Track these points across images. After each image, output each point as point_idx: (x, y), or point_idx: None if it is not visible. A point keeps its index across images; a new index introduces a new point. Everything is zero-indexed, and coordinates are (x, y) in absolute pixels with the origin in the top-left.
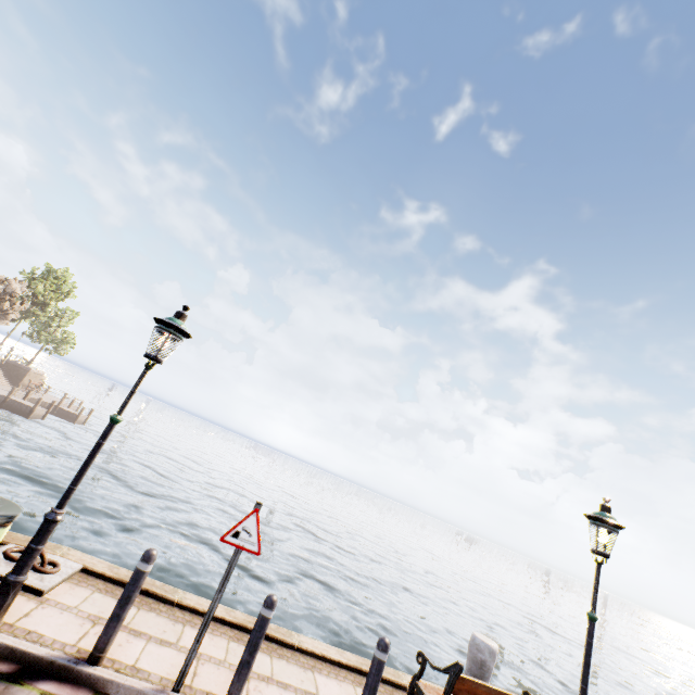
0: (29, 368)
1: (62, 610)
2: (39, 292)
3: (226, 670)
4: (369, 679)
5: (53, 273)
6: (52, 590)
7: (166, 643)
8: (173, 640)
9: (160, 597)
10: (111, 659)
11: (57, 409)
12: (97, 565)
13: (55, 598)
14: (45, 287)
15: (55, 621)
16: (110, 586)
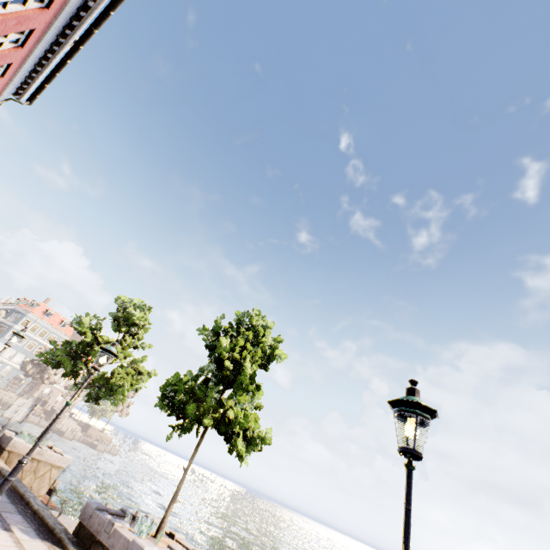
0: (91, 425)
1: None
2: None
3: None
4: None
5: None
6: None
7: None
8: None
9: None
10: None
11: (92, 444)
12: None
13: None
14: None
15: None
16: None
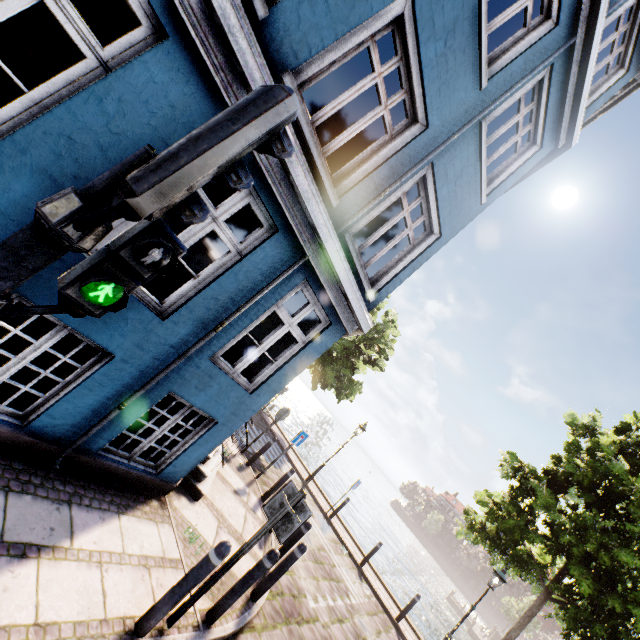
0: None
1: None
2: None
3: None
4: None
5: None
6: None
7: None
8: None
9: None
10: None
11: None
12: None
13: None
14: None
15: None
16: None
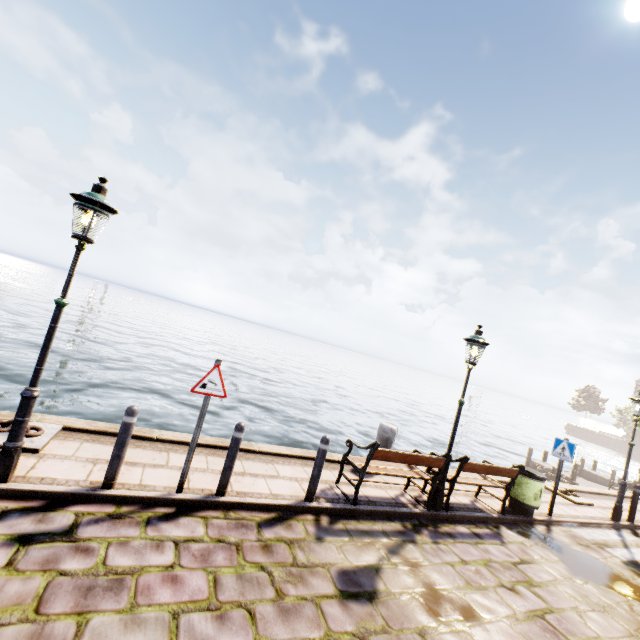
0: None
1: (62, 460)
2: None
3: (211, 474)
4: (317, 461)
5: None
6: (45, 447)
7: (159, 466)
8: (163, 463)
9: (141, 438)
10: (120, 483)
11: None
12: (75, 423)
13: (51, 453)
14: None
15: (61, 468)
16: (94, 437)
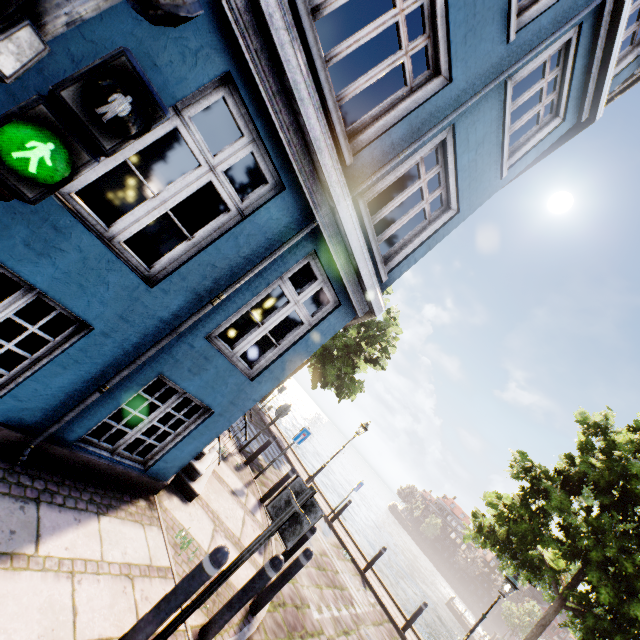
0: None
1: None
2: None
3: None
4: None
5: None
6: None
7: None
8: None
9: None
10: None
11: None
12: None
13: None
14: None
15: None
16: None
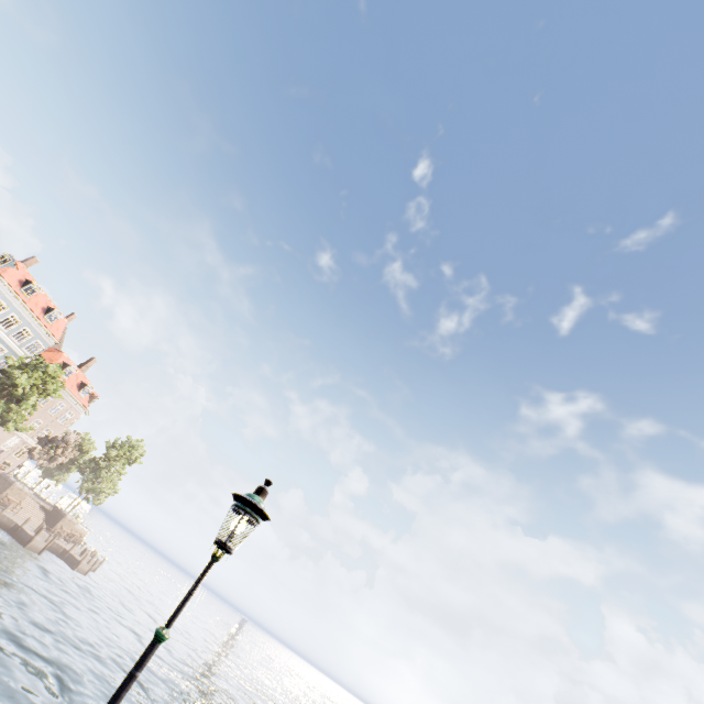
0: (66, 514)
1: None
2: (112, 456)
3: None
4: None
5: (129, 442)
6: None
7: None
8: None
9: None
10: None
11: (67, 554)
12: None
13: None
14: (118, 453)
15: None
16: None
